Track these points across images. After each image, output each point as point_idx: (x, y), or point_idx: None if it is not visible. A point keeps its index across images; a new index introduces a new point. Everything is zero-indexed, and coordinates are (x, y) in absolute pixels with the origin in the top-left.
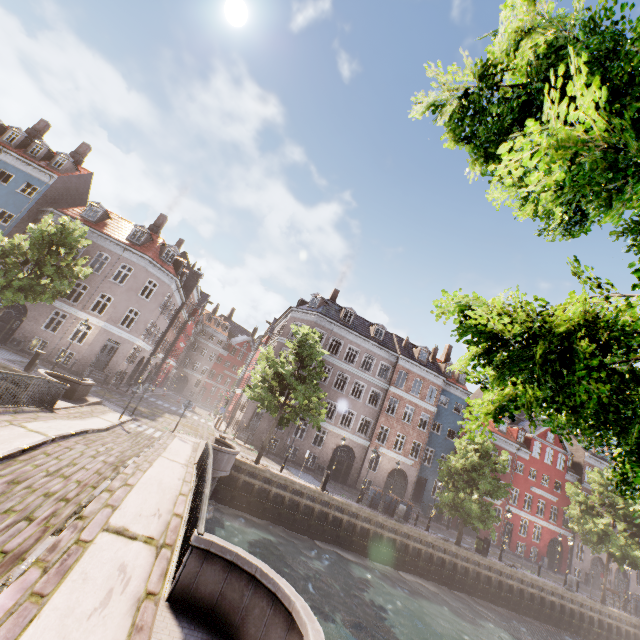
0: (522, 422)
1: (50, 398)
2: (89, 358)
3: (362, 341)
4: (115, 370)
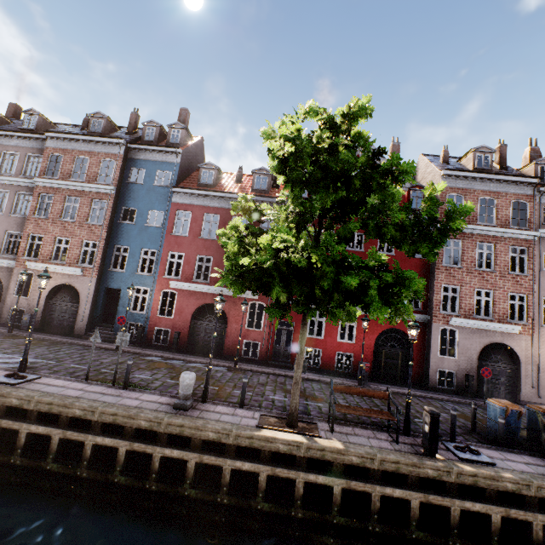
0: None
1: None
2: None
3: None
4: None
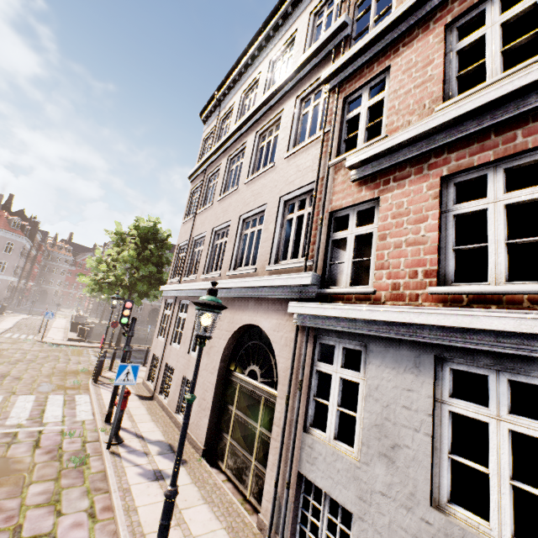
0: None
1: (3, 312)
2: None
3: None
4: (2, 297)
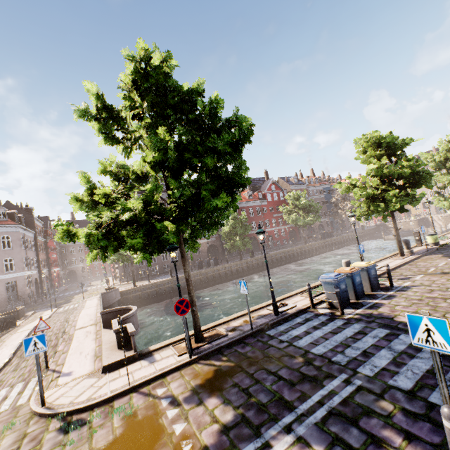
0: (260, 187)
1: (12, 322)
2: (3, 300)
3: None
4: (25, 295)
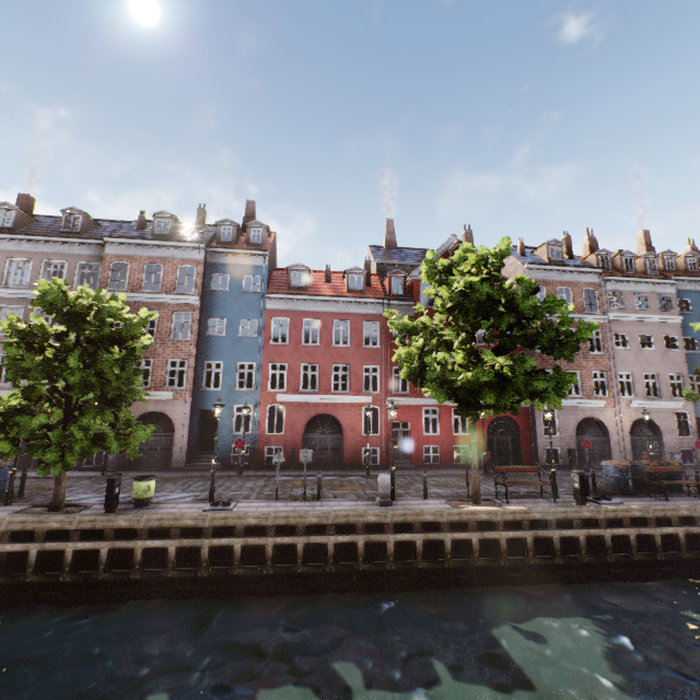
0: None
1: None
2: None
3: (31, 244)
4: None
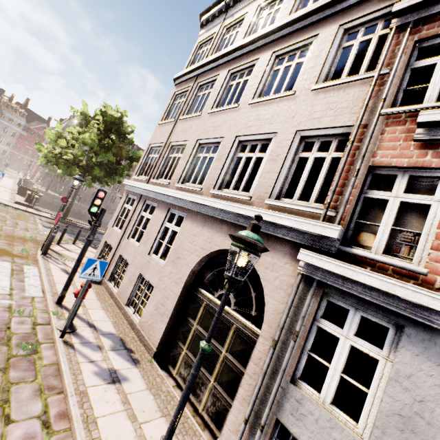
0: None
1: None
2: None
3: None
4: None
